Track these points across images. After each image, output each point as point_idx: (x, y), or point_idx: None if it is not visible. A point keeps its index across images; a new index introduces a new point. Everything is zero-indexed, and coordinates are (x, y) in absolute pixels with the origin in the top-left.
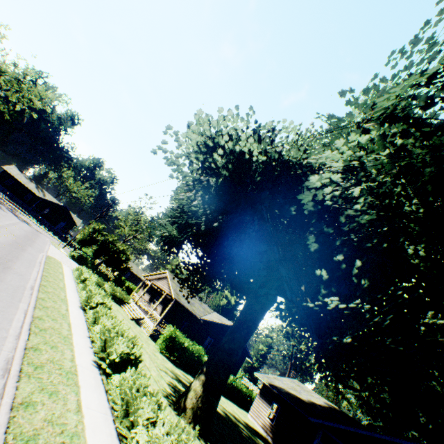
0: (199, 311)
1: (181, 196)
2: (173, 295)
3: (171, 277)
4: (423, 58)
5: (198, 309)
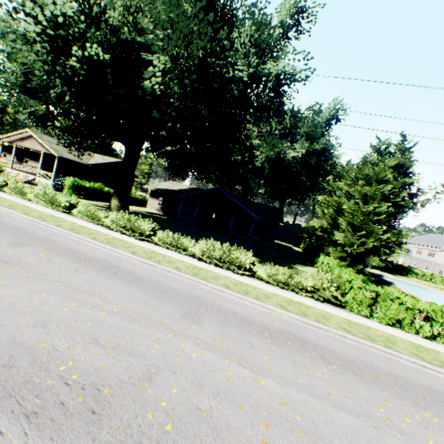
0: (84, 159)
1: (53, 94)
2: (55, 154)
3: (38, 136)
4: (185, 27)
5: (82, 157)
